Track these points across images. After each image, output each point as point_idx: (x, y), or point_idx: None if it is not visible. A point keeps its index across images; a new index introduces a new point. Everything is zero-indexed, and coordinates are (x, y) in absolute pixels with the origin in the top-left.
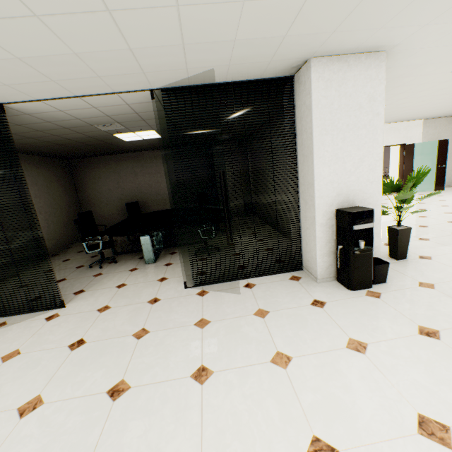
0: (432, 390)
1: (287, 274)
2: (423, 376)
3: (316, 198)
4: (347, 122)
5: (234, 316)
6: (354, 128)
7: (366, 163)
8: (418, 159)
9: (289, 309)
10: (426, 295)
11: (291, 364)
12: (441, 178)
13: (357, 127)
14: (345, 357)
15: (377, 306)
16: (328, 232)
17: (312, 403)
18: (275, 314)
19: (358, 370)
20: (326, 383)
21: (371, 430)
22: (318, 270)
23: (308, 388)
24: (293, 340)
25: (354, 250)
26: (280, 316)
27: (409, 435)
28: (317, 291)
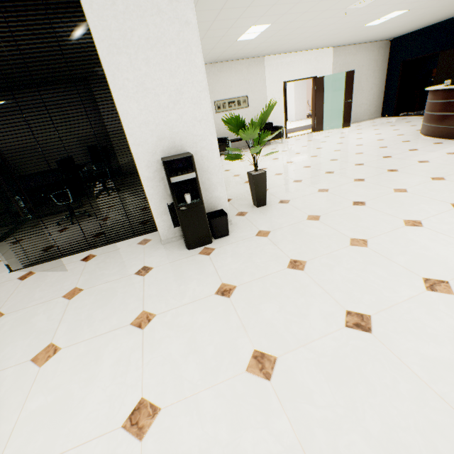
0: (178, 363)
1: (140, 237)
2: (182, 347)
3: (132, 146)
4: (145, 34)
5: (37, 303)
6: (158, 43)
7: (187, 95)
8: (329, 95)
9: (108, 283)
10: (255, 245)
11: (52, 358)
12: (348, 114)
13: (163, 42)
14: (119, 338)
15: (200, 266)
16: (160, 187)
17: (34, 411)
18: (86, 292)
19: (121, 352)
20: (72, 378)
21: (73, 434)
22: (159, 231)
23: (46, 390)
24: (80, 325)
25: (180, 206)
26: (90, 293)
27: (110, 431)
28: (154, 255)
